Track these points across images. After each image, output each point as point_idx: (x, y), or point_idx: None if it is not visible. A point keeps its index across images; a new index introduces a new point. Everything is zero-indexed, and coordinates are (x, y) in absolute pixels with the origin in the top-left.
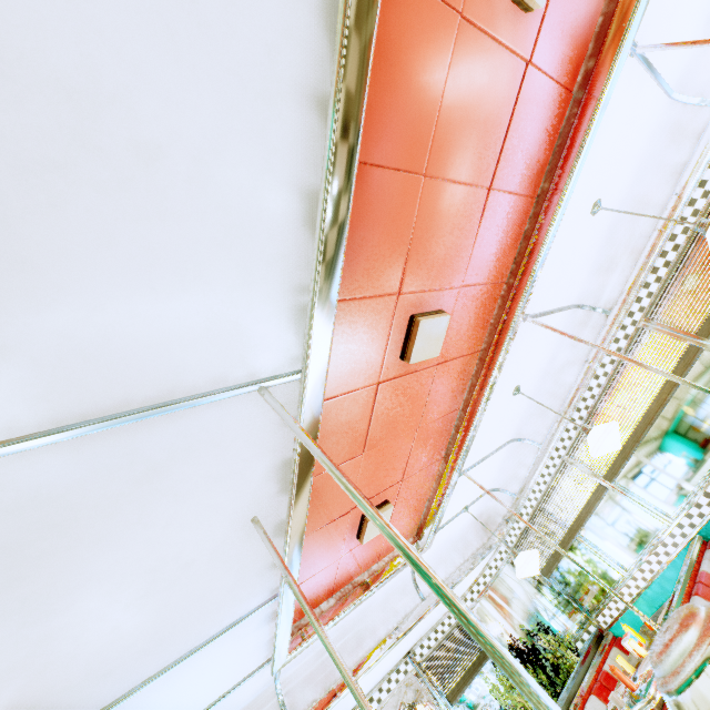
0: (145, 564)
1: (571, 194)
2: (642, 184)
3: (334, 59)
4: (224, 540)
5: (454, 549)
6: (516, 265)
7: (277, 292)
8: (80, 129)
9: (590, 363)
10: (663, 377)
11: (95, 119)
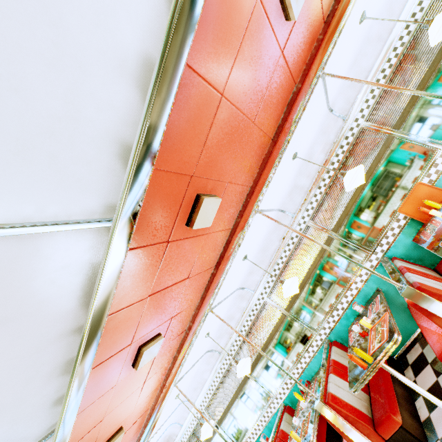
0: None
1: (186, 359)
2: (231, 311)
3: None
4: None
5: None
6: (166, 377)
7: None
8: None
9: (213, 372)
10: (238, 385)
11: None
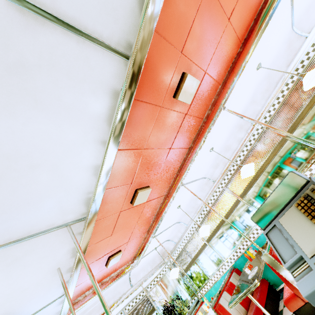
0: (5, 292)
1: (200, 150)
2: (229, 141)
3: (109, 135)
4: (43, 278)
5: (149, 264)
6: (180, 168)
7: (79, 195)
8: (9, 165)
9: (207, 198)
10: (228, 208)
11: (16, 161)
